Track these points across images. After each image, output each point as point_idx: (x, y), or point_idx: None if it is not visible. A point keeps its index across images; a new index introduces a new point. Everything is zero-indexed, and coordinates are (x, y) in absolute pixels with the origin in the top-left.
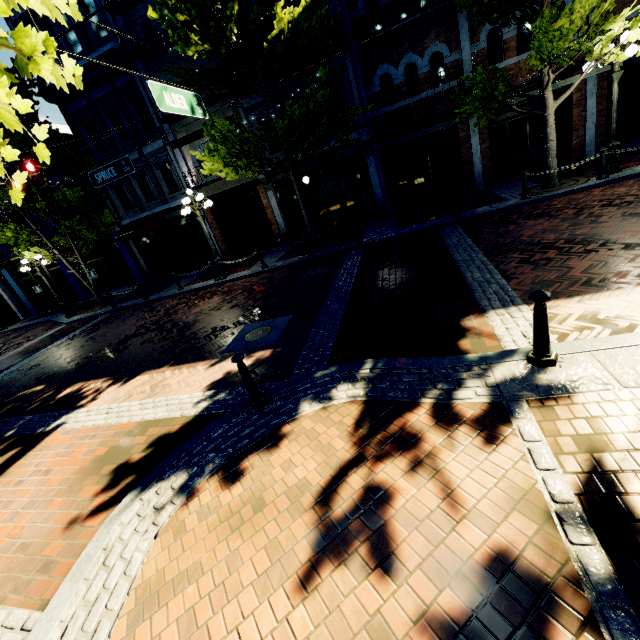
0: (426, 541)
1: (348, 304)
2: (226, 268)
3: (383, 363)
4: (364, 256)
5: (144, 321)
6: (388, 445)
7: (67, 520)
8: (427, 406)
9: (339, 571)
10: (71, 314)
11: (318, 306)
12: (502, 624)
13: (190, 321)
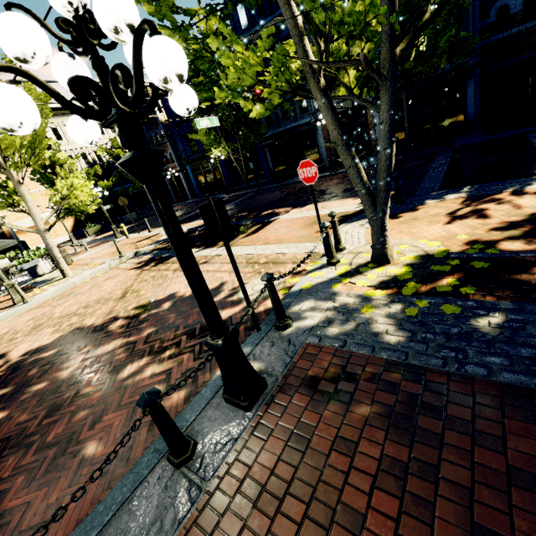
0: (504, 213)
1: (446, 173)
2: (338, 165)
3: (478, 186)
4: (454, 153)
5: (287, 192)
6: (483, 202)
7: (315, 231)
8: (507, 192)
9: (463, 221)
10: (229, 192)
11: (422, 176)
12: (535, 220)
13: (324, 189)
